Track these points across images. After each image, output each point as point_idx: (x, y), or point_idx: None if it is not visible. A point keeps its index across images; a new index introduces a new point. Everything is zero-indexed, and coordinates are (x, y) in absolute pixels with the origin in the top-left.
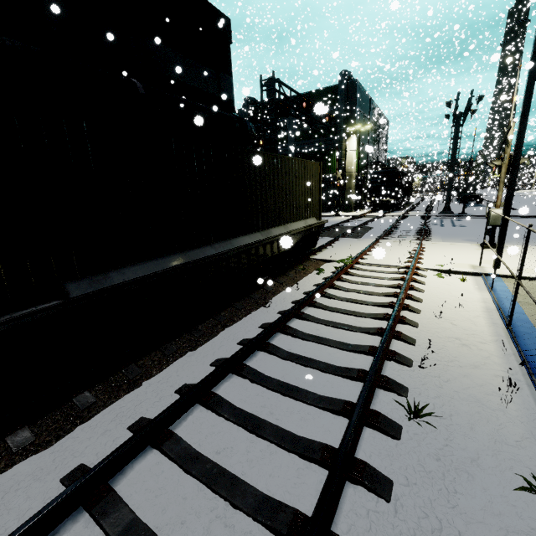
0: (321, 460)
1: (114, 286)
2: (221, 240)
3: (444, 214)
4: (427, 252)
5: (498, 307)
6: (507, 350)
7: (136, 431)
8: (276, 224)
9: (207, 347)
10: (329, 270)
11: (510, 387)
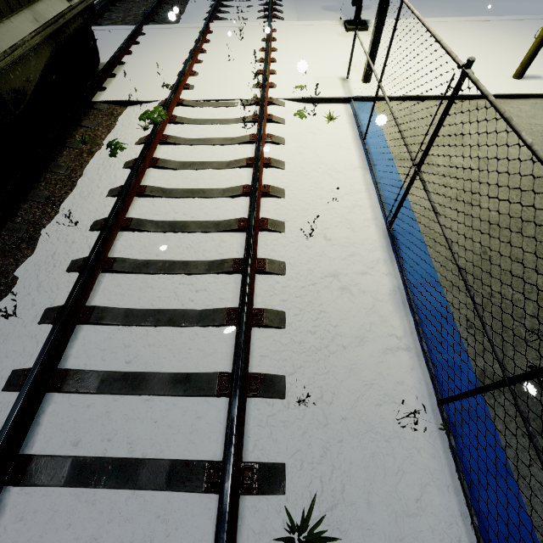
0: None
1: None
2: None
3: None
4: (280, 53)
5: (375, 181)
6: (391, 281)
7: None
8: None
9: None
10: (134, 133)
11: (414, 423)
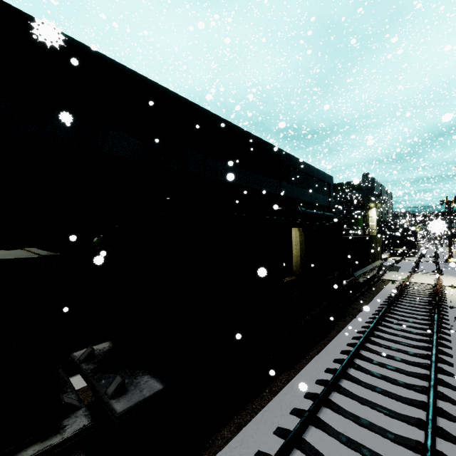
0: (431, 308)
1: (358, 275)
2: (365, 267)
3: (449, 261)
4: (443, 280)
5: None
6: None
7: (384, 304)
8: (372, 262)
9: (376, 297)
10: (396, 283)
11: None
